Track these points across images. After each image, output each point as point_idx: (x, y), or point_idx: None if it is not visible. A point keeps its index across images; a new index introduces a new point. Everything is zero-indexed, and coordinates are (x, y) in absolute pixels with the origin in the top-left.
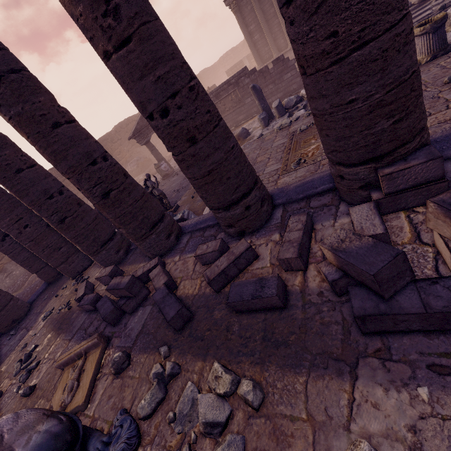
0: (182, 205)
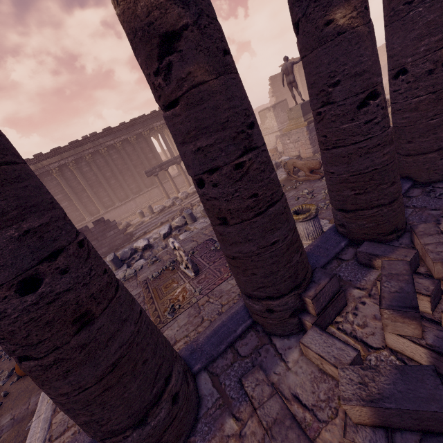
0: None
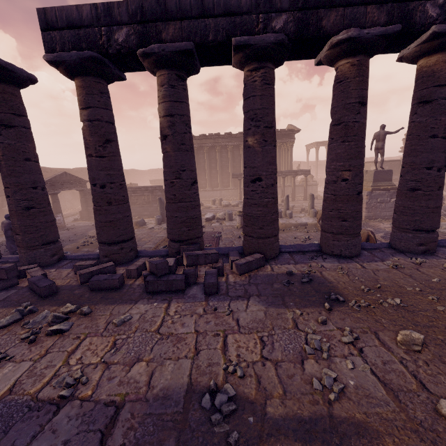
0: (64, 250)
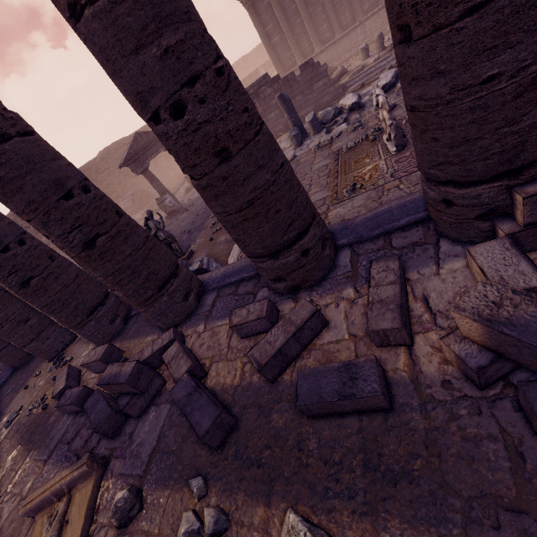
0: (197, 250)
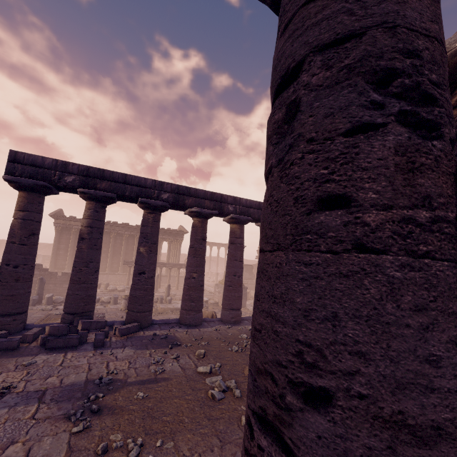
0: None
